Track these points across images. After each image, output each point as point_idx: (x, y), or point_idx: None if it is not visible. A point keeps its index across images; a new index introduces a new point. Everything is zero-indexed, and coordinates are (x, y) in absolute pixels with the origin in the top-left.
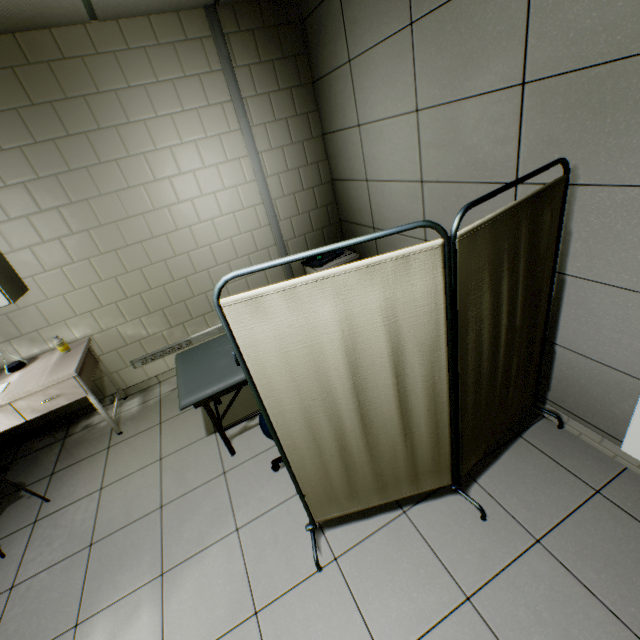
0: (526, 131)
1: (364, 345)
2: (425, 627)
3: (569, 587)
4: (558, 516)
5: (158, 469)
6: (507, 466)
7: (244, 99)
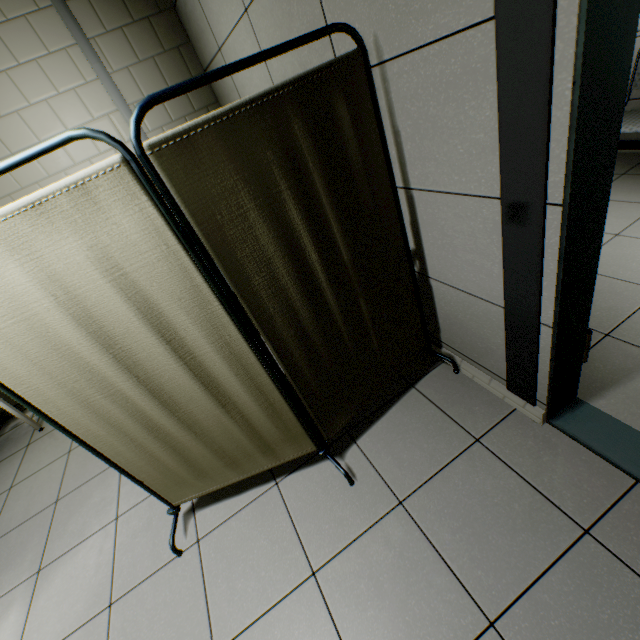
0: (325, 0)
1: (100, 310)
2: (264, 609)
3: (419, 552)
4: (429, 473)
5: (64, 462)
6: (391, 422)
7: (92, 40)
